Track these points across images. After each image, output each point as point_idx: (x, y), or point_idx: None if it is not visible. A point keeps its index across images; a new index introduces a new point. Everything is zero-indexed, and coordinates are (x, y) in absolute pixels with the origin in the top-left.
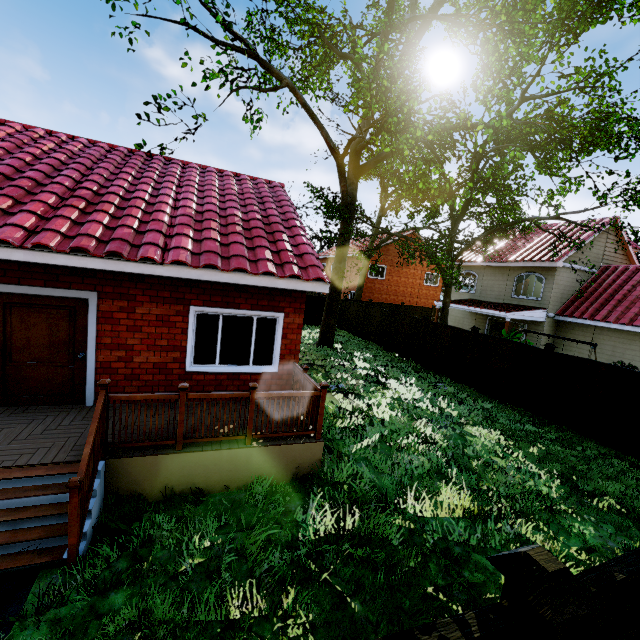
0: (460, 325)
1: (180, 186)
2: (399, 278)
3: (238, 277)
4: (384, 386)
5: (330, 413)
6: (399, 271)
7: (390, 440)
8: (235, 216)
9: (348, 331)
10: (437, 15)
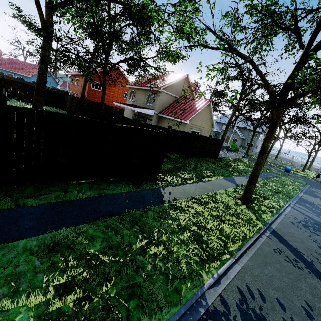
0: (128, 117)
1: None
2: (110, 92)
3: None
4: None
5: None
6: (110, 88)
7: None
8: None
9: (66, 112)
10: None
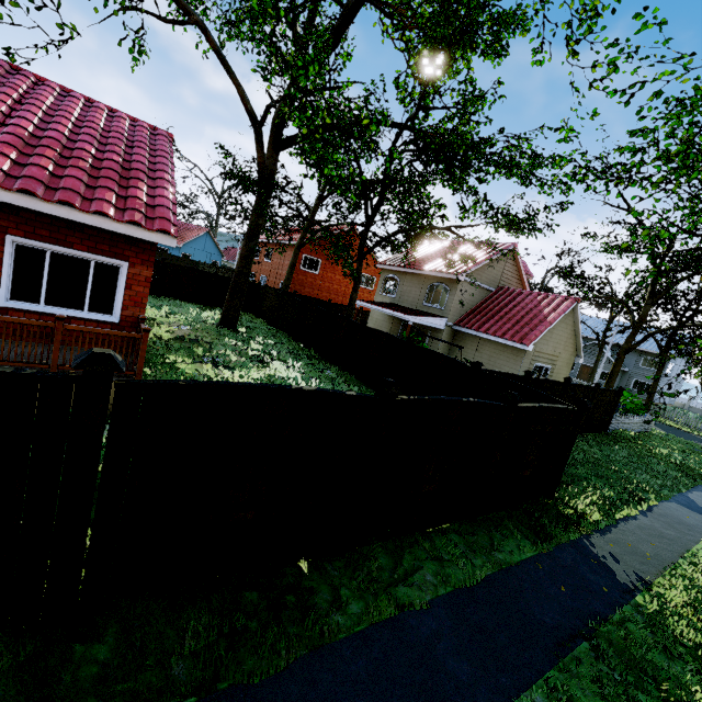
0: (379, 328)
1: (21, 102)
2: (334, 275)
3: (64, 211)
4: (267, 365)
5: (187, 376)
6: (335, 268)
7: None
8: (85, 151)
9: (264, 320)
10: None
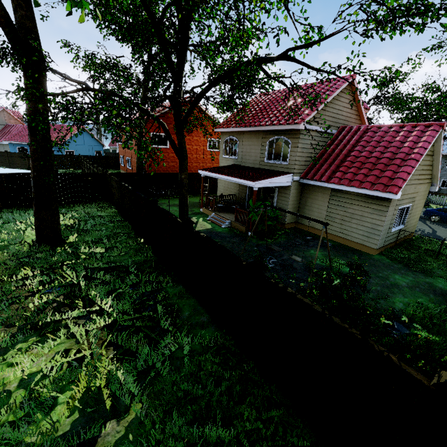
0: (228, 189)
1: None
2: None
3: None
4: (44, 335)
5: None
6: None
7: None
8: None
9: (116, 208)
10: None
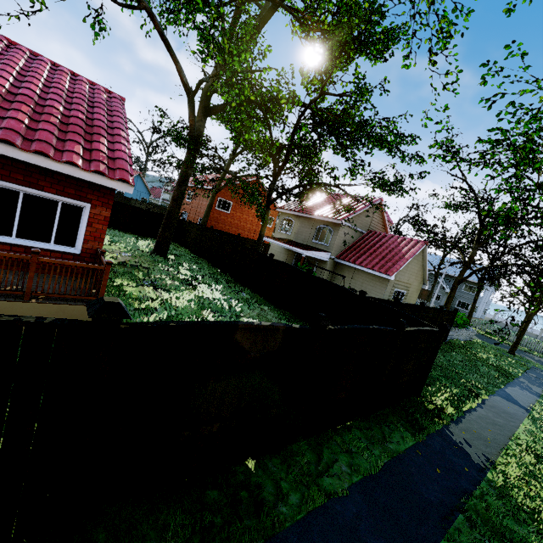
0: (277, 257)
1: None
2: (242, 214)
3: (39, 159)
4: (195, 288)
5: (133, 298)
6: (242, 209)
7: (175, 319)
8: (54, 108)
9: (187, 248)
10: (282, 3)
